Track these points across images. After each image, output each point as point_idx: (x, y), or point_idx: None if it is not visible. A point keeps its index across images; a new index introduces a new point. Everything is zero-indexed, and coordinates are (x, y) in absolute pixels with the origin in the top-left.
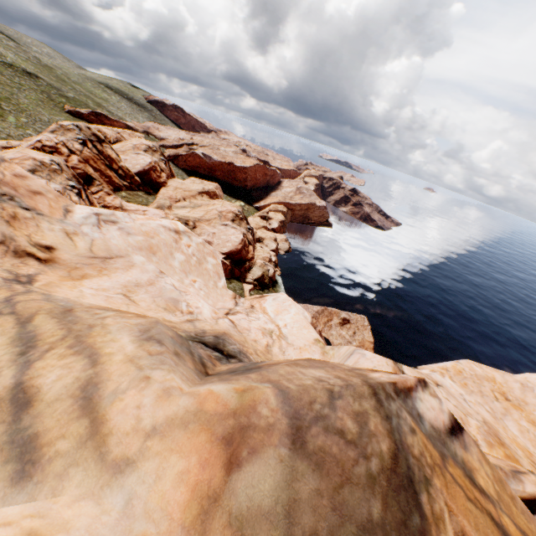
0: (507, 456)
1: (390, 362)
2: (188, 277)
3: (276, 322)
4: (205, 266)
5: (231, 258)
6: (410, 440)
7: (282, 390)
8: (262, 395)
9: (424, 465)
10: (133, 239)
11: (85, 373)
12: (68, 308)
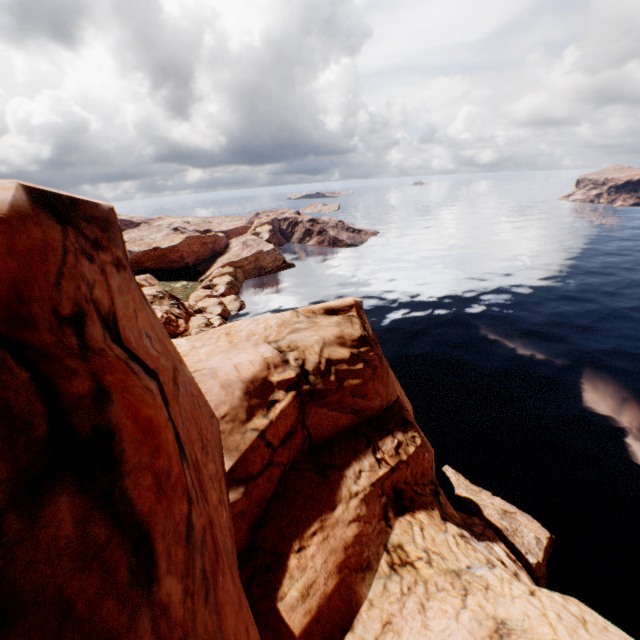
0: None
1: None
2: None
3: None
4: None
5: None
6: None
7: None
8: None
9: None
10: None
11: None
12: None
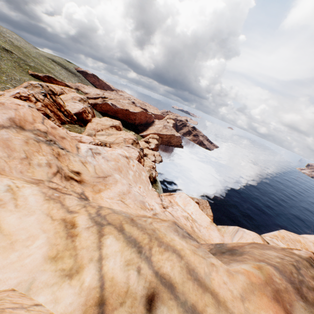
0: None
1: (258, 235)
2: (137, 185)
3: (186, 211)
4: (142, 177)
5: None
6: None
7: (275, 266)
8: (269, 270)
9: None
10: (110, 164)
11: (181, 263)
12: (130, 218)
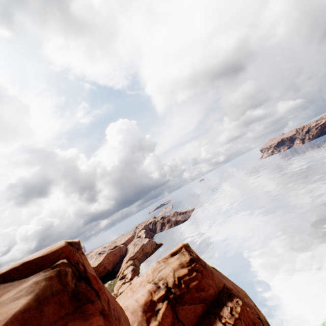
0: None
1: None
2: None
3: None
4: None
5: None
6: None
7: None
8: None
9: None
10: None
11: None
12: None
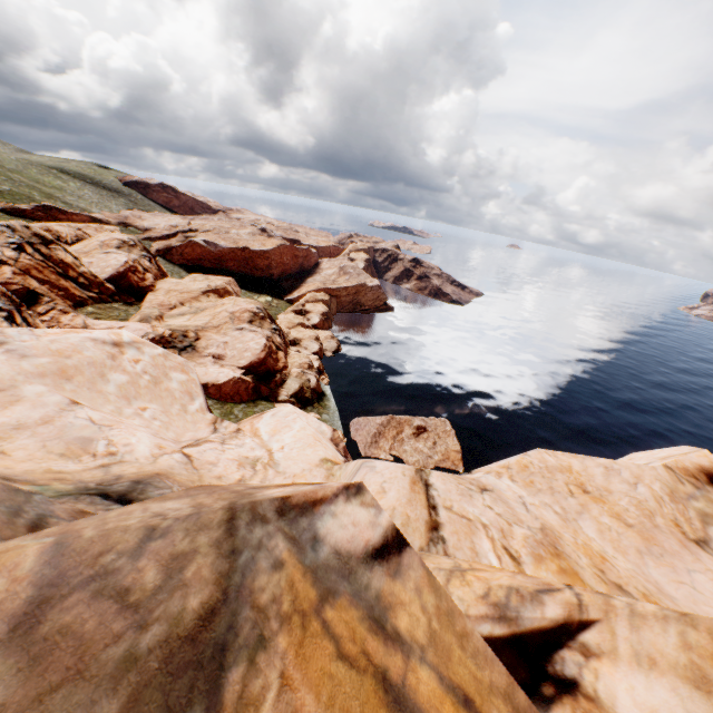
0: (563, 569)
1: (410, 470)
2: (131, 405)
3: (270, 445)
4: (166, 386)
5: (254, 372)
6: (264, 580)
7: (60, 543)
8: (14, 558)
9: (270, 617)
10: (31, 364)
11: None
12: None
